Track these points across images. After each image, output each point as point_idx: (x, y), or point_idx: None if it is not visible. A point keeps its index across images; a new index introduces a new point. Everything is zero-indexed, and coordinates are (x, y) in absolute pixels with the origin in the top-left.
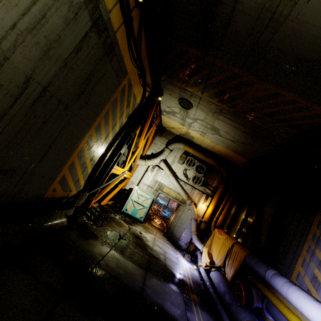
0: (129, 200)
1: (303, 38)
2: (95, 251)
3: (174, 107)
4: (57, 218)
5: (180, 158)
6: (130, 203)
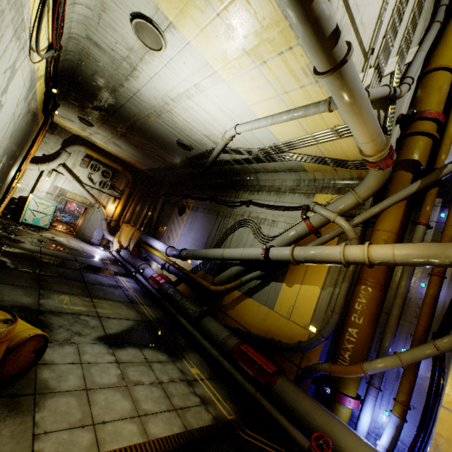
0: (27, 210)
1: (152, 134)
2: (32, 248)
3: (73, 118)
4: None
5: (83, 163)
6: (29, 213)
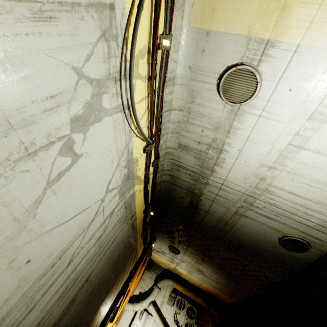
0: None
1: (240, 239)
2: None
3: (164, 249)
4: None
5: (169, 298)
6: None
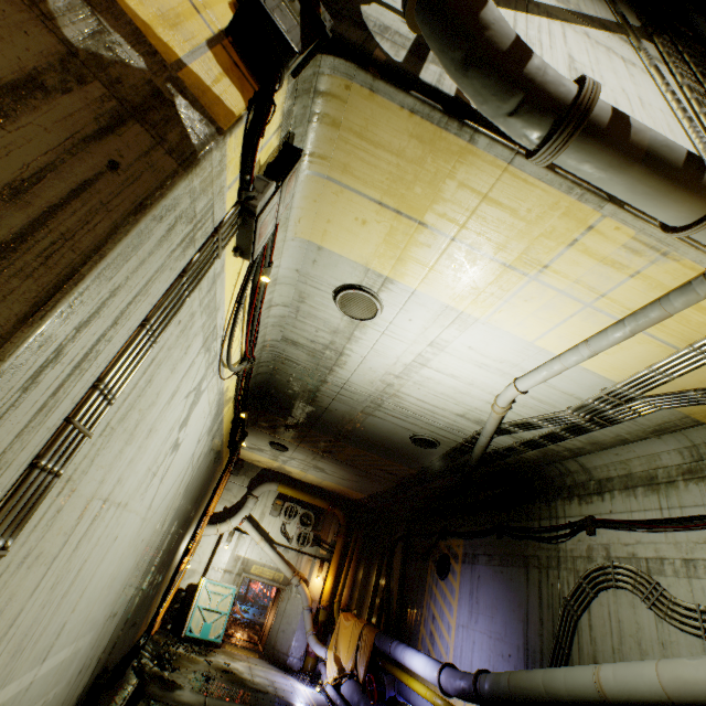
0: (195, 610)
1: (370, 436)
2: (192, 701)
3: (262, 446)
4: (128, 673)
5: (274, 508)
6: (197, 615)
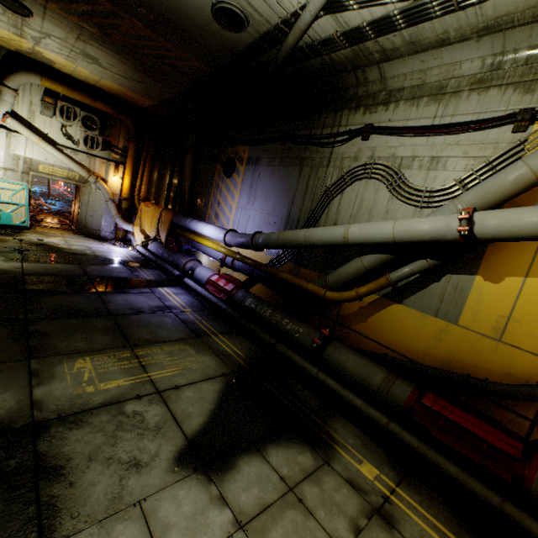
0: None
1: None
2: (6, 268)
3: None
4: None
5: (44, 106)
6: None
